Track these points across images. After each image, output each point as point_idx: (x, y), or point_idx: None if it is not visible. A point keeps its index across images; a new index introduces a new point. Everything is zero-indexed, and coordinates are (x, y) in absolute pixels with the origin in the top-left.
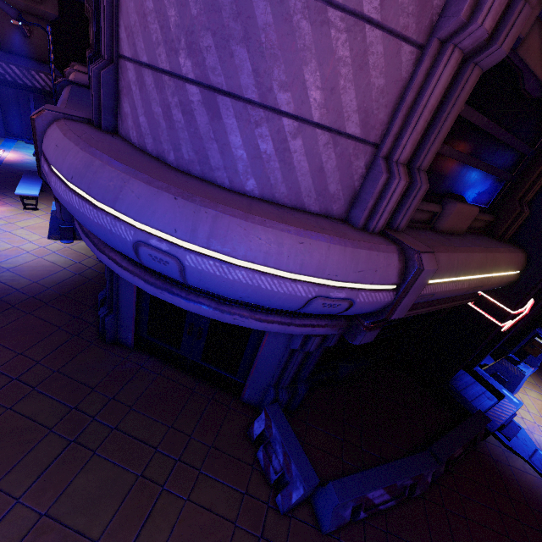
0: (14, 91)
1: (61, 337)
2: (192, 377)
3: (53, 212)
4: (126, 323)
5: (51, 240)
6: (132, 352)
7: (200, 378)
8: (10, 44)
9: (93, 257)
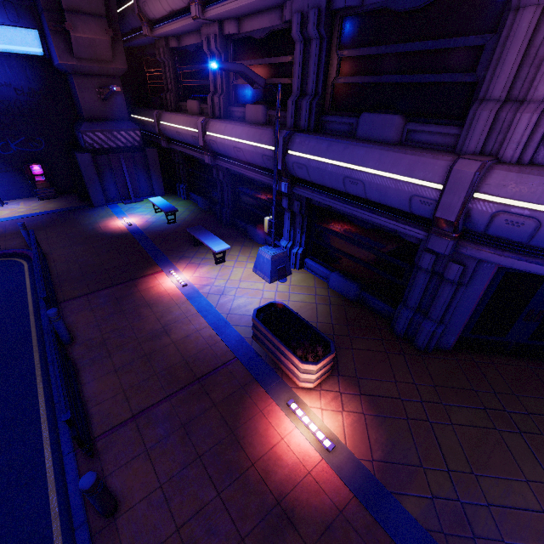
0: (106, 157)
1: (397, 359)
2: (513, 357)
3: (272, 258)
4: (453, 329)
5: (271, 283)
6: (453, 353)
7: (519, 356)
8: (91, 112)
9: (317, 287)
